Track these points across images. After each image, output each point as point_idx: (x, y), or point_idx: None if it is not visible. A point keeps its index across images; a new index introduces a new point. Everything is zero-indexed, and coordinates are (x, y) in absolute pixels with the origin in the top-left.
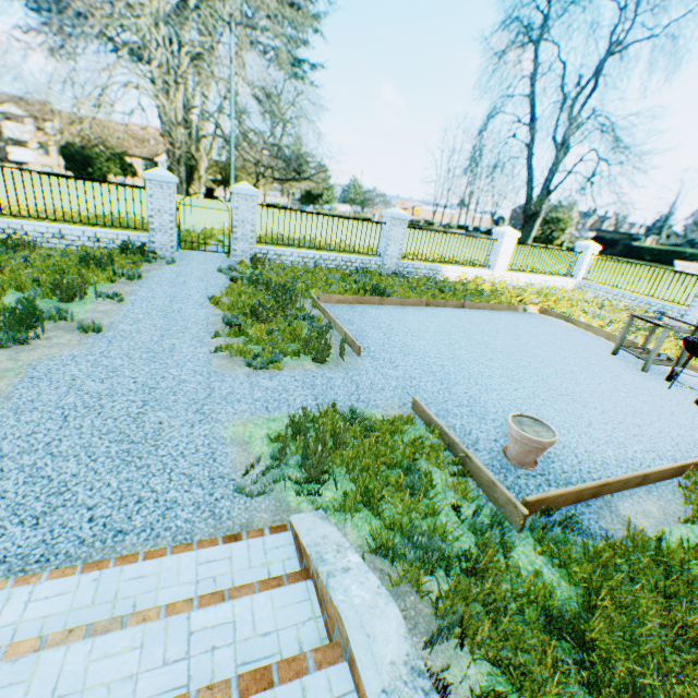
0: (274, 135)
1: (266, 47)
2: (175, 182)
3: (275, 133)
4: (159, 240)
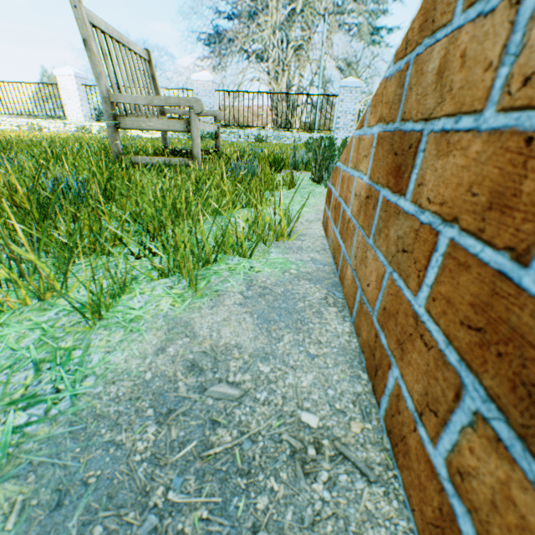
0: (367, 84)
1: (370, 11)
2: (361, 86)
3: (368, 82)
4: (340, 137)
